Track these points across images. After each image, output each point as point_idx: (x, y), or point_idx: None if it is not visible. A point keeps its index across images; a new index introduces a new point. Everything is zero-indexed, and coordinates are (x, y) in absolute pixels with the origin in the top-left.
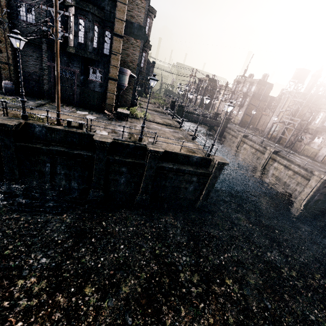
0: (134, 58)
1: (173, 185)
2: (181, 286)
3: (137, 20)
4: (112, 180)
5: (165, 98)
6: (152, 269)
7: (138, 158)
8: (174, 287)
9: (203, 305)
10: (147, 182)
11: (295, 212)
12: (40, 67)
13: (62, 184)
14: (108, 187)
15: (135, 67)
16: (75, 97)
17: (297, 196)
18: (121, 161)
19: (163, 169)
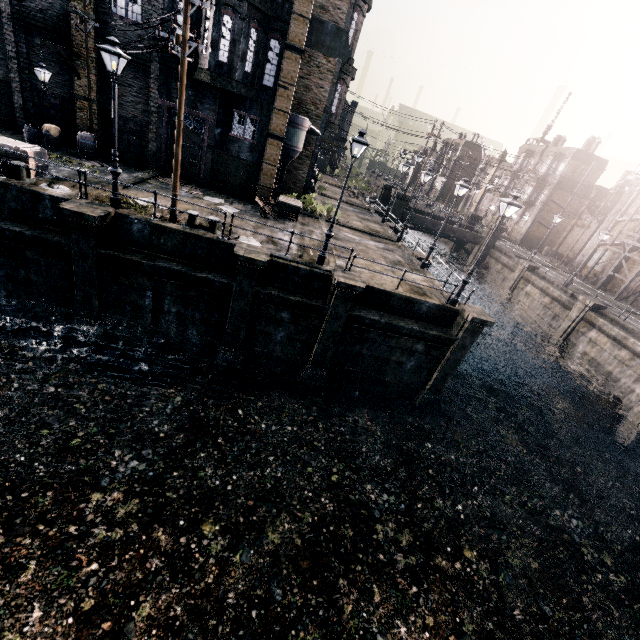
0: (319, 95)
1: (377, 354)
2: (376, 547)
3: (334, 16)
4: (260, 334)
5: (371, 178)
6: (323, 509)
7: (313, 296)
8: (363, 548)
9: (416, 589)
10: (327, 343)
11: (624, 437)
12: (144, 108)
13: (172, 332)
14: (253, 345)
15: (320, 114)
16: (202, 169)
17: (633, 405)
18: (281, 299)
19: (359, 322)
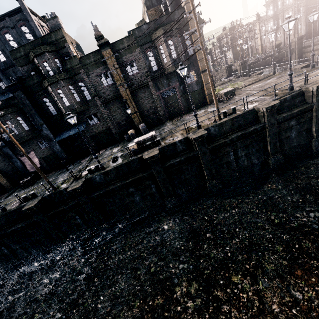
0: None
1: None
2: None
3: None
4: (284, 139)
5: None
6: None
7: (299, 105)
8: None
9: None
10: None
11: None
12: (152, 101)
13: (246, 165)
14: (282, 147)
15: None
16: (182, 107)
17: None
18: (289, 115)
19: None
